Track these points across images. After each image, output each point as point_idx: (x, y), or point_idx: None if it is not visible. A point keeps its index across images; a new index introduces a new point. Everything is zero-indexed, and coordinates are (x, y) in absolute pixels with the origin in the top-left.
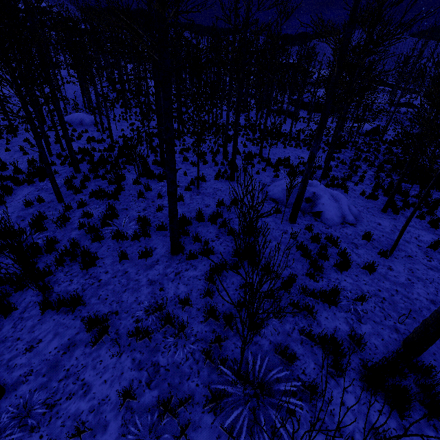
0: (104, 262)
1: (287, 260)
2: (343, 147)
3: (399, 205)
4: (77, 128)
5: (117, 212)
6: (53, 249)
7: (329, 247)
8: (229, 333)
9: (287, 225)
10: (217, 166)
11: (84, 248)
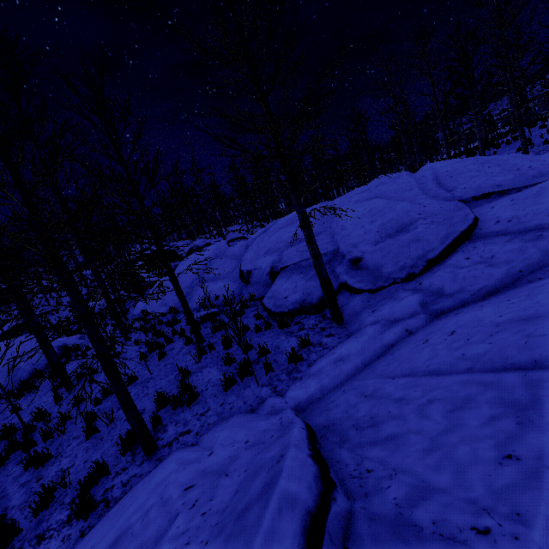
0: None
1: None
2: None
3: None
4: None
5: None
6: None
7: None
8: None
9: None
10: None
11: None
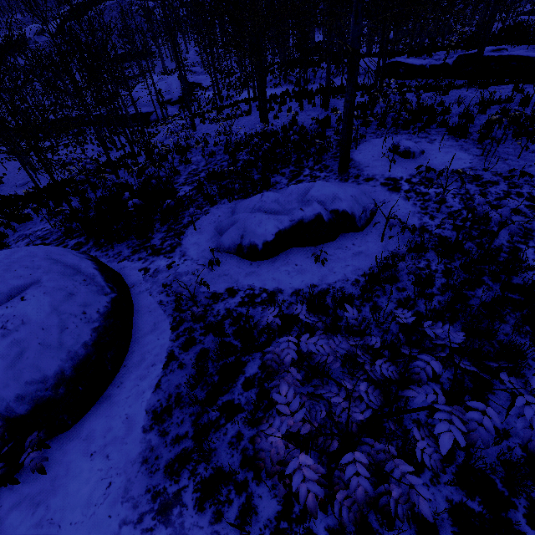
0: None
1: None
2: None
3: None
4: None
5: None
6: None
7: None
8: None
9: None
10: None
11: None
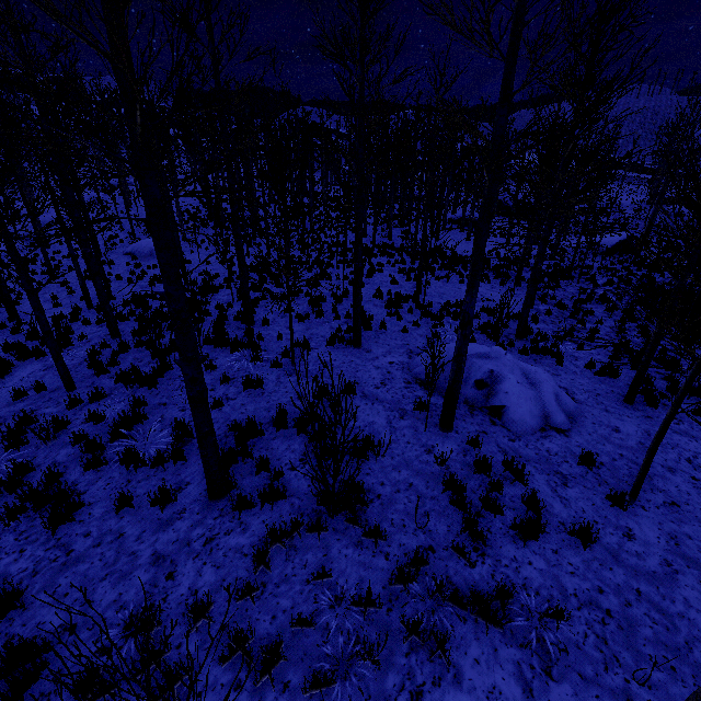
0: (91, 513)
1: (415, 516)
2: (564, 277)
3: (661, 387)
4: (143, 261)
5: (144, 412)
6: (18, 485)
7: (509, 482)
8: (266, 693)
9: (436, 436)
10: (339, 320)
11: (58, 488)
